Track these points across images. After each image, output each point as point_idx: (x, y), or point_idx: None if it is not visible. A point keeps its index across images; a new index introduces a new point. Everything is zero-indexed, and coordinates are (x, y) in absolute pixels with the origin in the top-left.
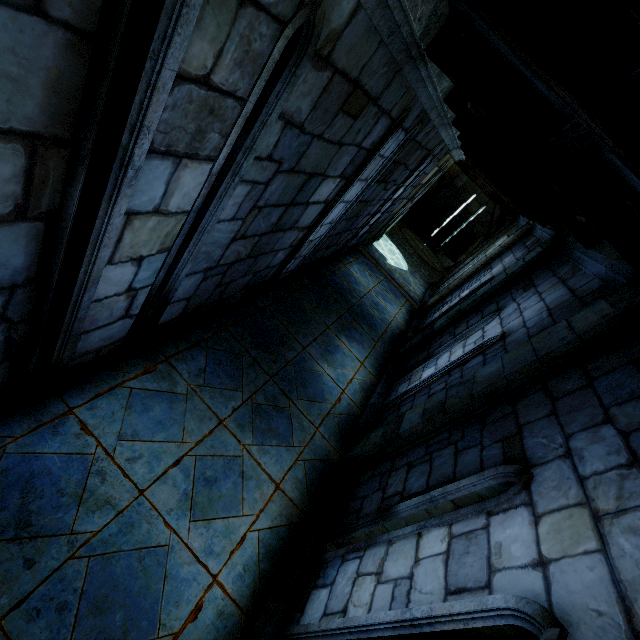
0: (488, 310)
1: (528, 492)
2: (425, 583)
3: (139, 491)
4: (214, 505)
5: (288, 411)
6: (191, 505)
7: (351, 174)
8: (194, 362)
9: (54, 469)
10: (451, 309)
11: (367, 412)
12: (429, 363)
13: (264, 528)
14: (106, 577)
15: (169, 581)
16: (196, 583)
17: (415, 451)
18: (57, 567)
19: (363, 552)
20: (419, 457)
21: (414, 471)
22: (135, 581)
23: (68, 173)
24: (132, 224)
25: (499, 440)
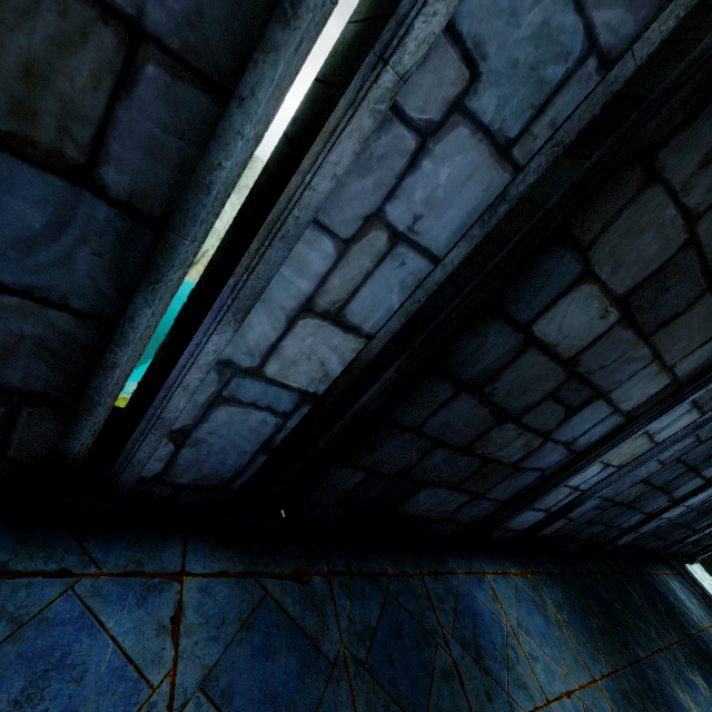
0: None
1: None
2: None
3: (545, 698)
4: None
5: None
6: None
7: None
8: (552, 591)
9: (485, 618)
10: None
11: None
12: None
13: None
14: None
15: None
16: None
17: None
18: None
19: None
20: None
21: None
22: None
23: (664, 399)
24: (636, 438)
25: None
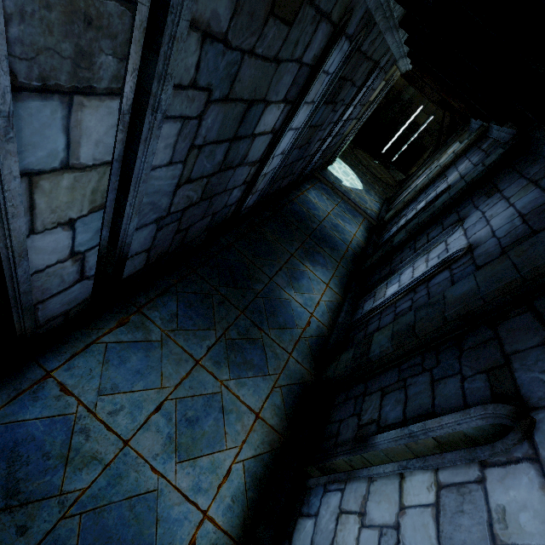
0: (449, 221)
1: (531, 443)
2: (414, 540)
3: (124, 442)
4: (198, 444)
5: (261, 342)
6: (176, 447)
7: (295, 97)
8: (166, 308)
9: (37, 434)
10: (408, 222)
11: (336, 332)
12: (392, 279)
13: (248, 458)
14: (99, 531)
15: (161, 524)
16: (187, 521)
17: (387, 375)
18: (50, 529)
19: (344, 485)
20: (392, 383)
21: (388, 398)
22: (128, 530)
23: None
24: (39, 186)
25: (482, 371)
